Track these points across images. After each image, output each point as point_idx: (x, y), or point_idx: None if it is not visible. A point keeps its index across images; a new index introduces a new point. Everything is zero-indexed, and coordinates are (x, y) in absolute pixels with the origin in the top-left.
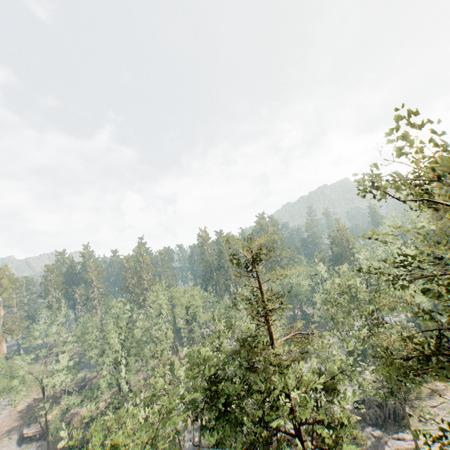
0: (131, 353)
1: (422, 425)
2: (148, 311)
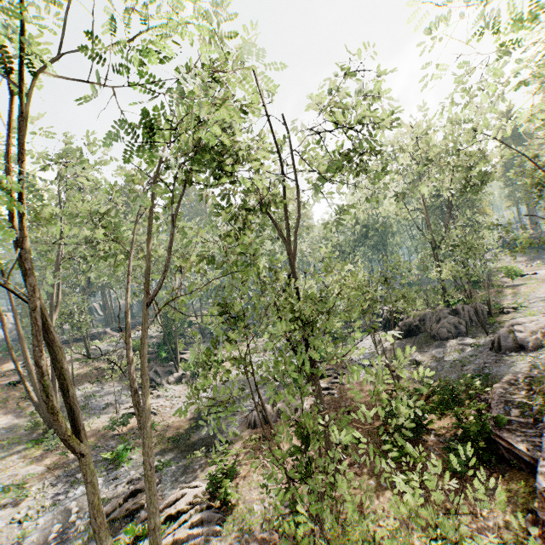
0: None
1: (515, 314)
2: None
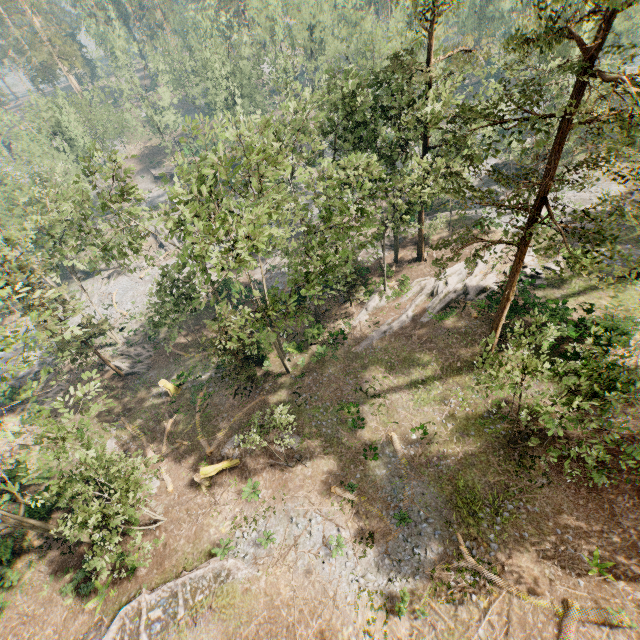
0: (244, 94)
1: None
2: (253, 31)
